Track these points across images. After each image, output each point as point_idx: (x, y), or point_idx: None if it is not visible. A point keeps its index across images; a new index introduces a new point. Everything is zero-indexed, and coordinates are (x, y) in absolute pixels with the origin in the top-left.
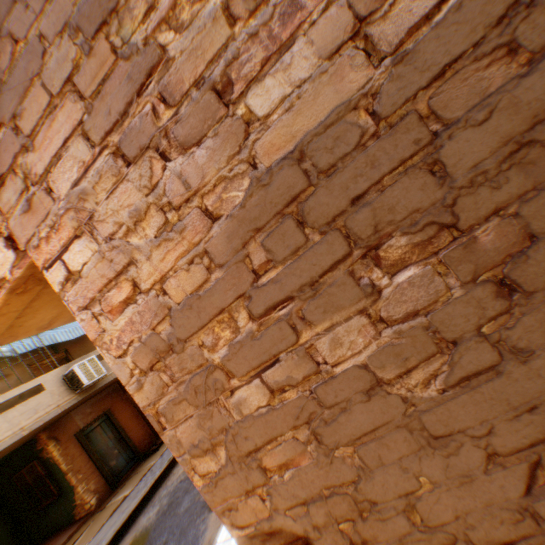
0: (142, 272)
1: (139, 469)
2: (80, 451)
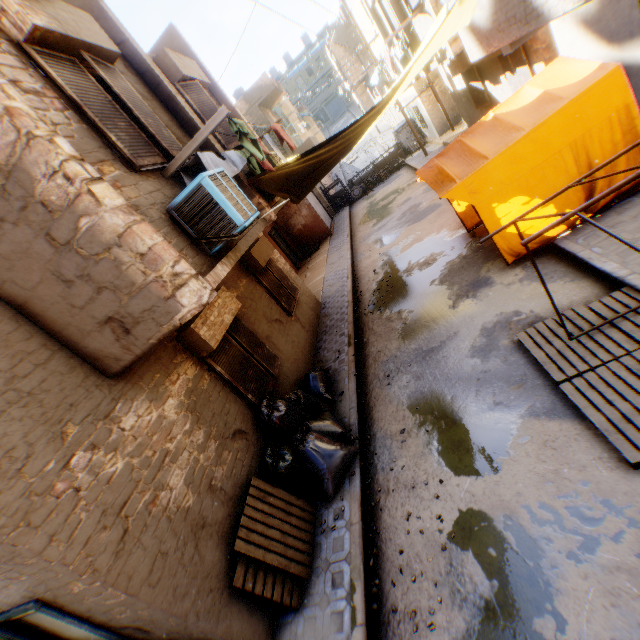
0: None
1: (313, 257)
2: (275, 244)
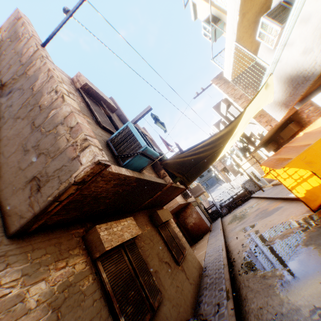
0: (319, 108)
1: (199, 242)
2: None
